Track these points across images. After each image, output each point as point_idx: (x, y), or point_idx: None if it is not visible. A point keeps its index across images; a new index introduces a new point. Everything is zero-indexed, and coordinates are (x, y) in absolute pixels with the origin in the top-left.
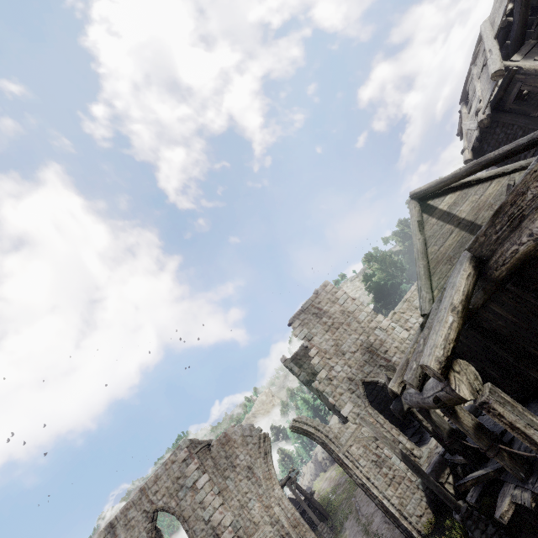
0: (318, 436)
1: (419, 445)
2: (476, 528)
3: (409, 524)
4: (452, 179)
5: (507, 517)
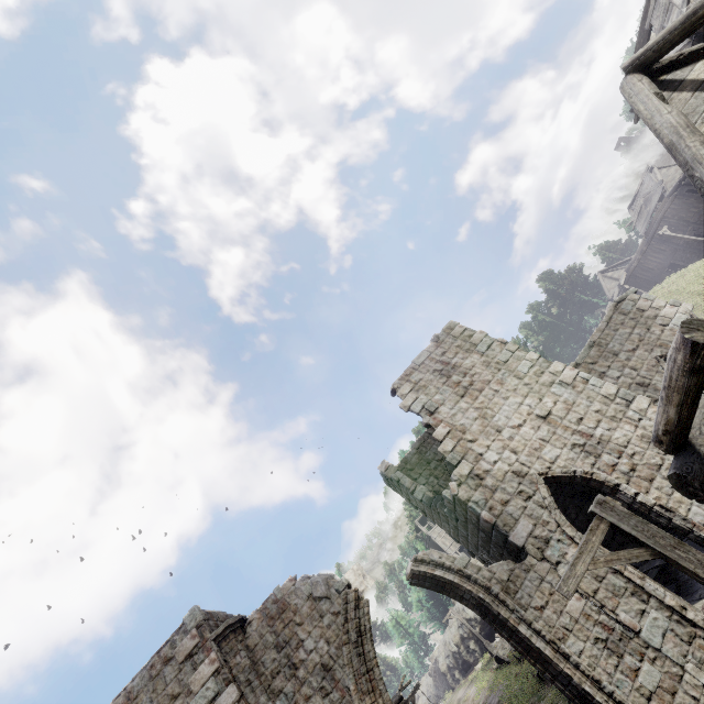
0: (468, 590)
1: None
2: None
3: None
4: None
5: None
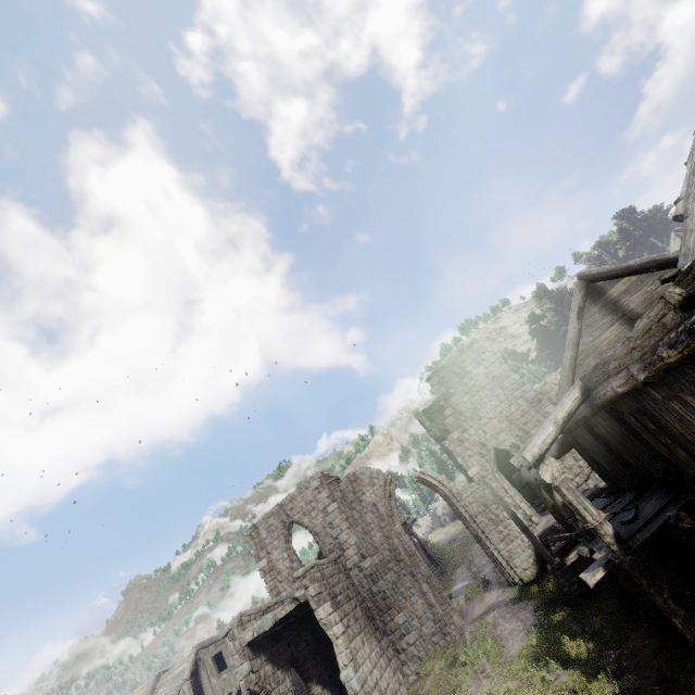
0: (441, 490)
1: (542, 515)
2: (562, 577)
3: (514, 573)
4: (625, 270)
5: (570, 561)
